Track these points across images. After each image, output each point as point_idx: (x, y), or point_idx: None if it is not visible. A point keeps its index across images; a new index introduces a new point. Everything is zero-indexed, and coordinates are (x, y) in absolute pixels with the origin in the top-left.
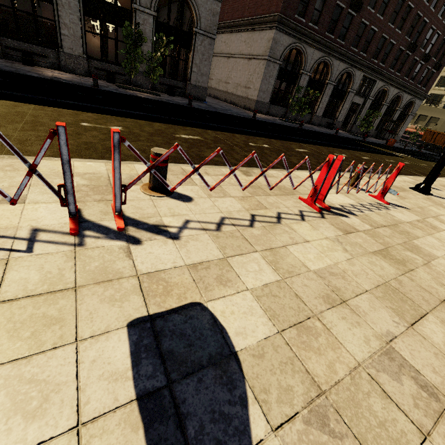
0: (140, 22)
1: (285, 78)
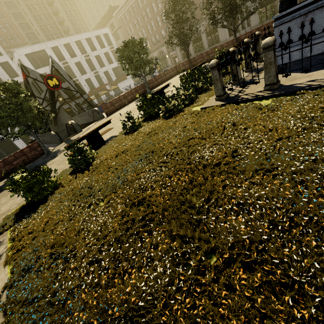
0: (202, 37)
1: (267, 3)
